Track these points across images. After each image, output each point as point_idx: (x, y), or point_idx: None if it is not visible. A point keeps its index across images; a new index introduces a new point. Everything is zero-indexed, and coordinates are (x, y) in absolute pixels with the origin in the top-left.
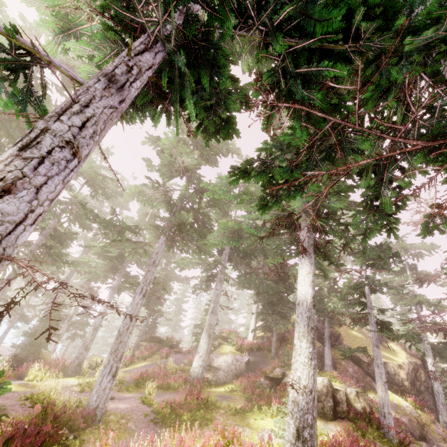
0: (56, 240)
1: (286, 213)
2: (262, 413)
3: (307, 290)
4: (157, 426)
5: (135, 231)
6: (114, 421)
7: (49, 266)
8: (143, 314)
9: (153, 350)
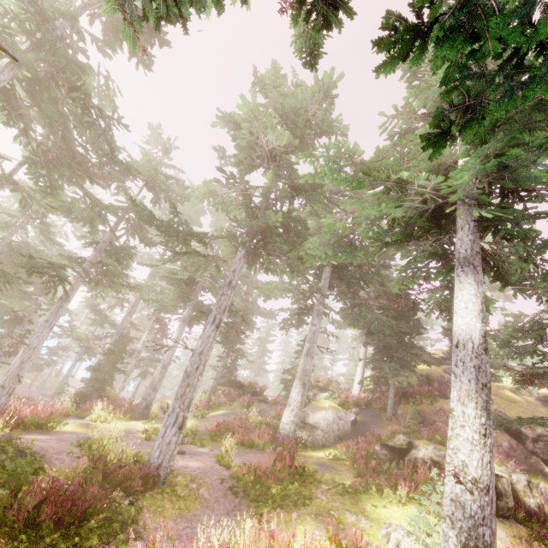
0: (114, 258)
1: (430, 206)
2: (384, 497)
3: (473, 325)
4: (237, 497)
5: (205, 241)
6: (182, 484)
7: (108, 289)
8: (221, 354)
9: (232, 397)
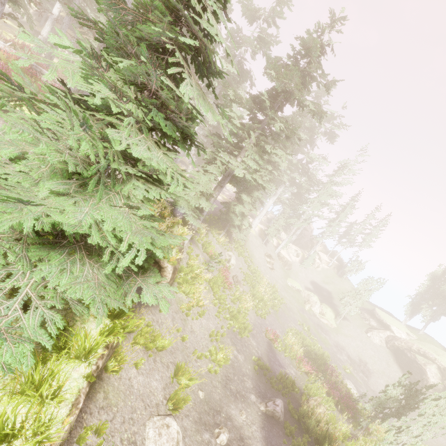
0: None
1: None
2: None
3: (56, 13)
4: None
5: None
6: None
7: None
8: None
9: None
